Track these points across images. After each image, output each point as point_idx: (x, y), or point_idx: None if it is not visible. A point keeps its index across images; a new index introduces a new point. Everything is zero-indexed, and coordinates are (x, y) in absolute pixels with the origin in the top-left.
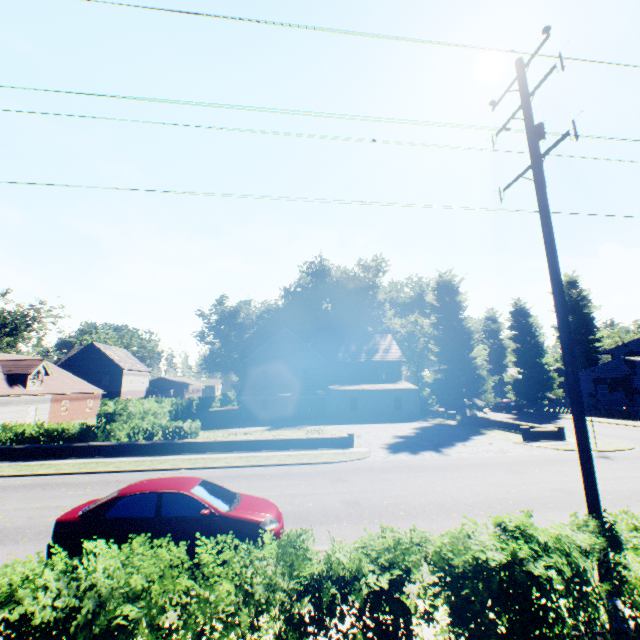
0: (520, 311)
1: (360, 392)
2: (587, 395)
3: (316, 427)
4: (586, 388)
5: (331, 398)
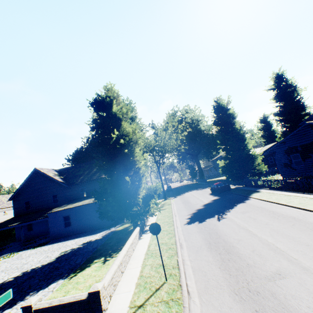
0: (218, 108)
1: (71, 210)
2: (284, 166)
3: (3, 258)
4: (282, 159)
5: (49, 220)
